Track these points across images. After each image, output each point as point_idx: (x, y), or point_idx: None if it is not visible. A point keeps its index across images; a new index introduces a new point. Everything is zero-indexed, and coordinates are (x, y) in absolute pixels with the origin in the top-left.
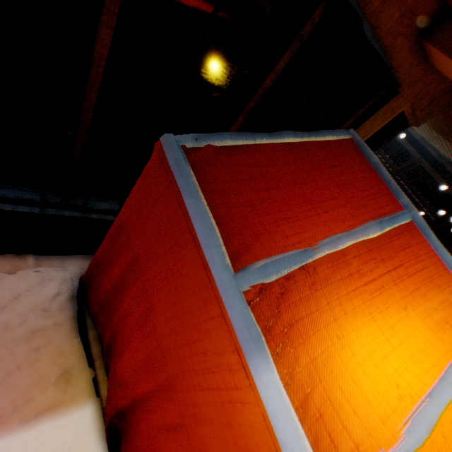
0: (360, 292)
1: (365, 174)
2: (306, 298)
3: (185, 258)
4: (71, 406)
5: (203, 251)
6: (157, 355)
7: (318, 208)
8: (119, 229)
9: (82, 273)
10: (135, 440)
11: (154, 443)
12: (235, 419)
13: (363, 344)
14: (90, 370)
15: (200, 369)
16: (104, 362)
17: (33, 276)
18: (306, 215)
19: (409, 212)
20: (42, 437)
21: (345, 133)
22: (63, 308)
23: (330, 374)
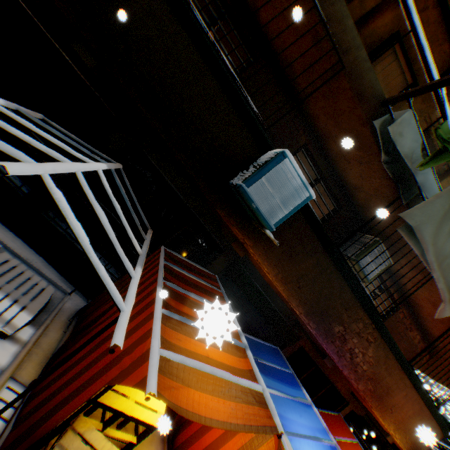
0: None
1: (345, 425)
2: (340, 445)
3: None
4: None
5: None
6: None
7: (338, 430)
8: None
9: None
10: None
11: None
12: None
13: None
14: None
15: None
16: None
17: None
18: (336, 430)
19: (356, 439)
20: None
21: (339, 412)
22: None
23: None
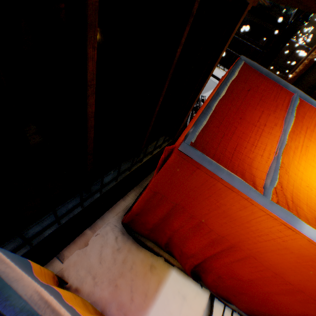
0: (300, 157)
1: (264, 83)
2: (287, 180)
3: (226, 198)
4: (166, 277)
5: (246, 195)
6: (219, 238)
7: (260, 126)
8: (153, 195)
9: (116, 219)
10: (213, 271)
11: (229, 268)
12: (288, 246)
13: (315, 181)
14: (160, 258)
15: (256, 236)
16: (165, 250)
17: (97, 239)
18: (259, 135)
19: (297, 94)
20: (166, 296)
21: (241, 62)
22: (124, 242)
23: (314, 205)
